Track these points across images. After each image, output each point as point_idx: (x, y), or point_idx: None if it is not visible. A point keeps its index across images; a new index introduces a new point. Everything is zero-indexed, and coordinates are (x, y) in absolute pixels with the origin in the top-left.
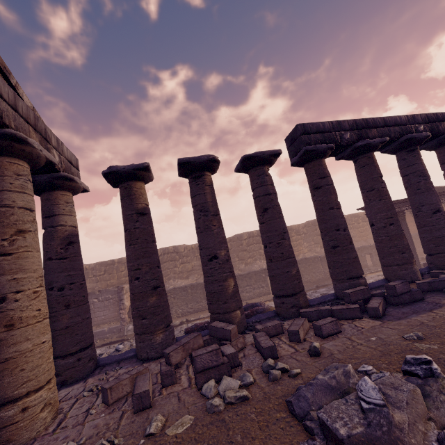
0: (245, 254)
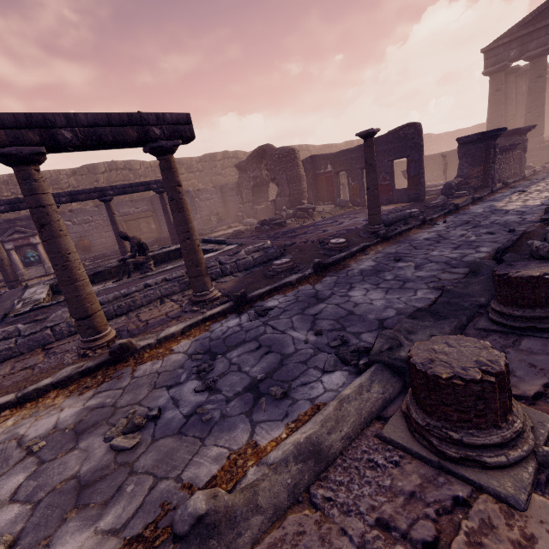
0: None
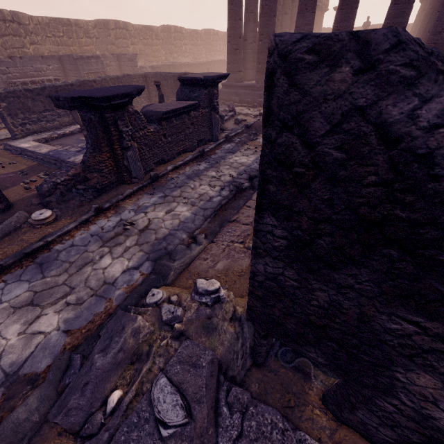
0: (173, 48)
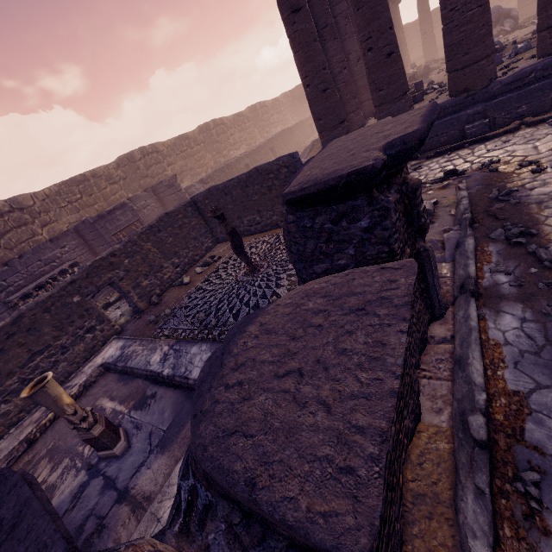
0: (219, 146)
